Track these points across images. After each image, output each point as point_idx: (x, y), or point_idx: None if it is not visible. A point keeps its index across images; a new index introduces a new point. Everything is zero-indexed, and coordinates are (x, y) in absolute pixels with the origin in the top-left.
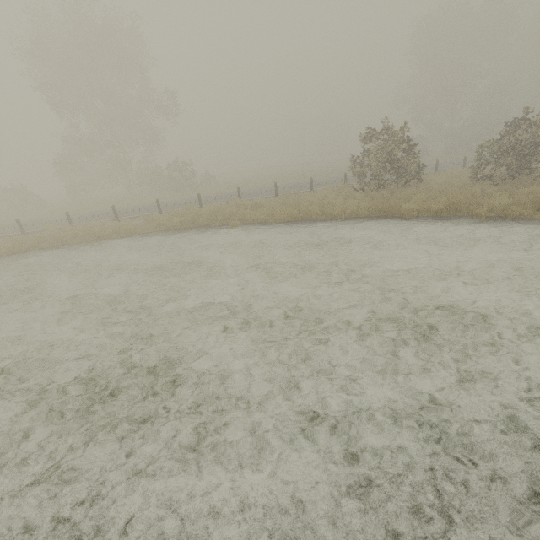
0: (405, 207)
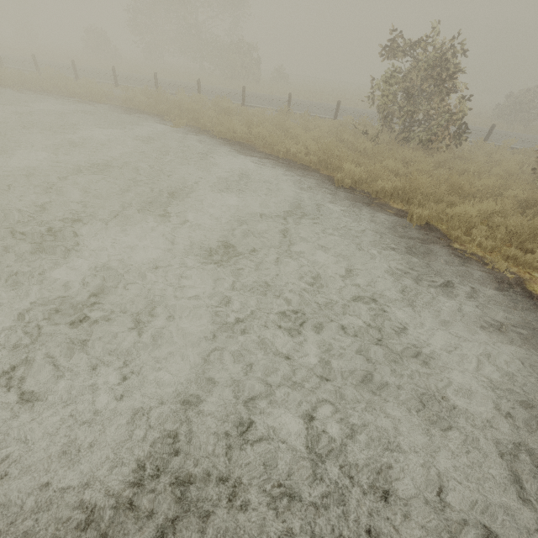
0: (346, 168)
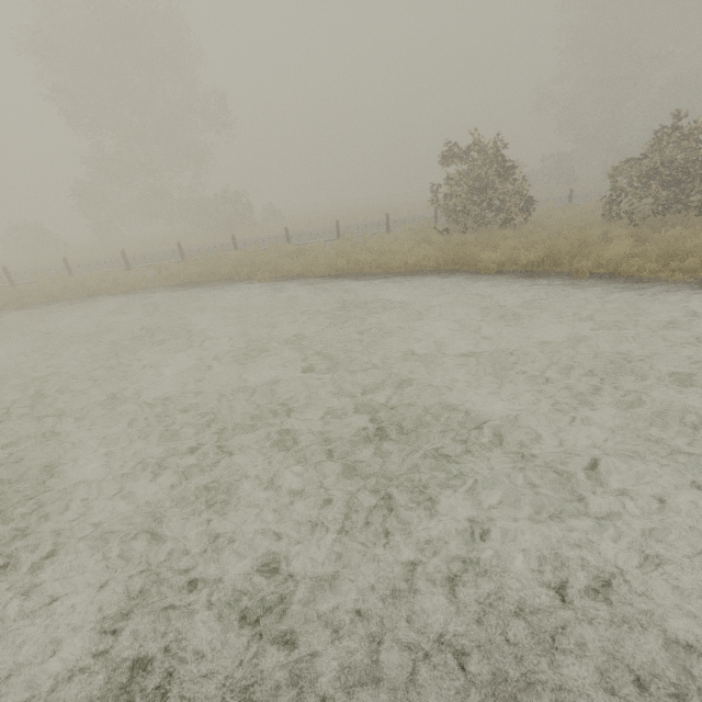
0: (483, 257)
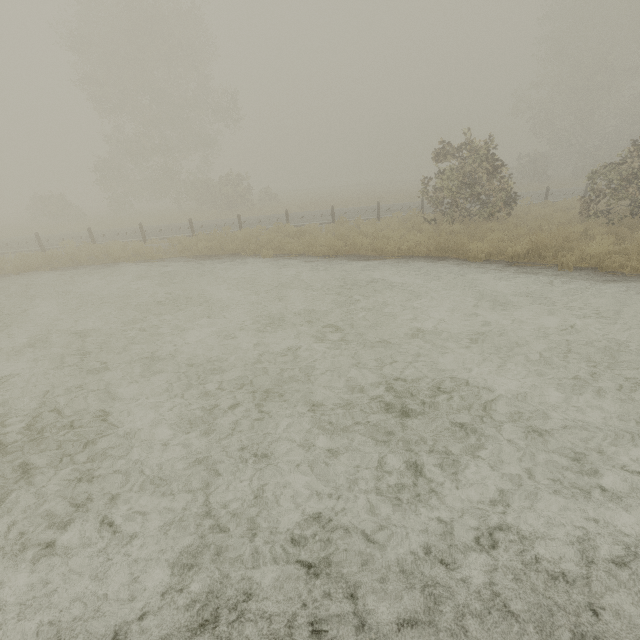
0: (473, 247)
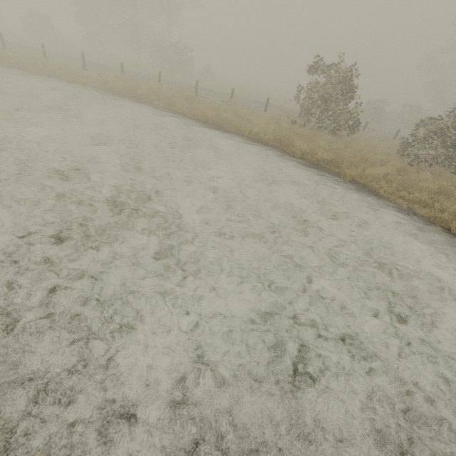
0: (296, 144)
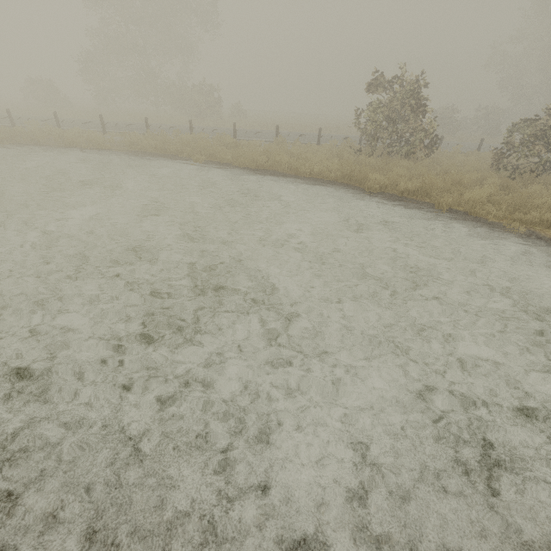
0: (371, 178)
